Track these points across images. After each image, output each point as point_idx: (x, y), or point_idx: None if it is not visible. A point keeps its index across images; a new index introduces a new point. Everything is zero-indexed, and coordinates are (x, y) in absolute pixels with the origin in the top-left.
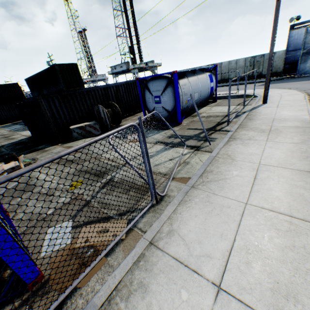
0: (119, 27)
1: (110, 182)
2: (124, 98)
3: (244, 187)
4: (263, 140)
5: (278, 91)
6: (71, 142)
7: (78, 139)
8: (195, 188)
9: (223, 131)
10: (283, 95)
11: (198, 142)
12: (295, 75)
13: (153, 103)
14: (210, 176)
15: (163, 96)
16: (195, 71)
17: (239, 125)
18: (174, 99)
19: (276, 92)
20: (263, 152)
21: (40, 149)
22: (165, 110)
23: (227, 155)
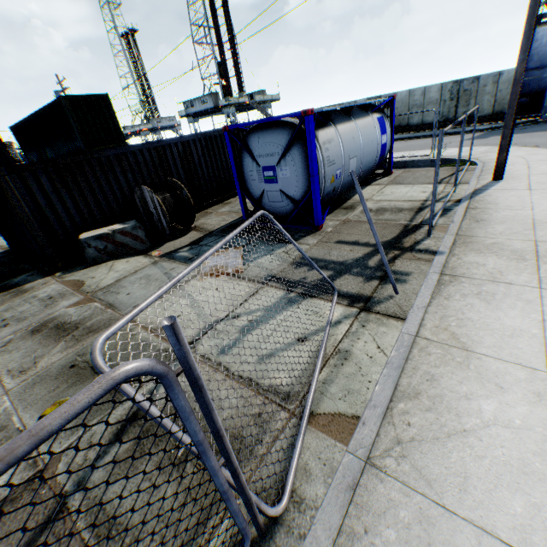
0: (198, 25)
1: (139, 415)
2: (202, 168)
3: (533, 479)
4: (531, 284)
5: (518, 152)
6: (84, 268)
7: (100, 261)
8: (377, 467)
9: (421, 251)
10: (531, 161)
11: (367, 284)
12: (538, 118)
13: (260, 183)
14: (415, 414)
15: (282, 166)
16: (351, 110)
17: (455, 237)
18: (307, 173)
19: (514, 153)
20: (545, 329)
21: (14, 286)
22: (288, 198)
23: (448, 334)
